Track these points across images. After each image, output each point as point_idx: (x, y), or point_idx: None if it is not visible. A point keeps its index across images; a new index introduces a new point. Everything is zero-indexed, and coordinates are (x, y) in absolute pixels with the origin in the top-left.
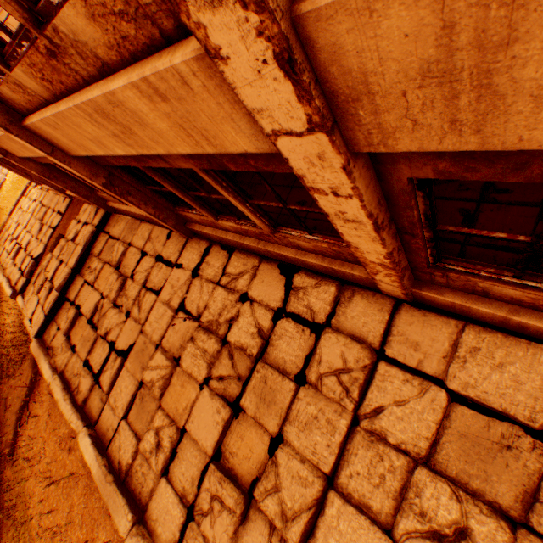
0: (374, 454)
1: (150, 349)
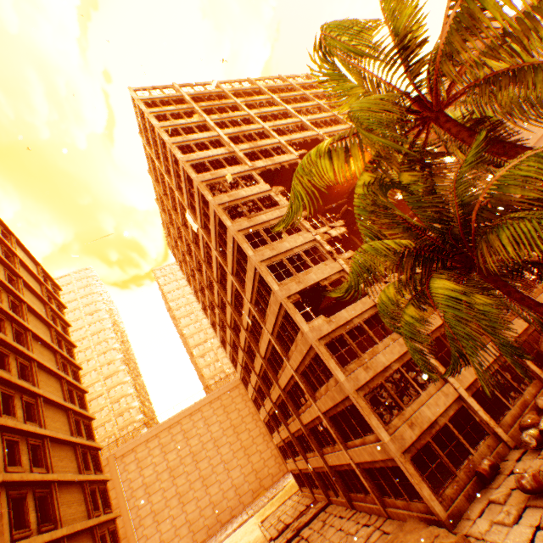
0: None
1: (324, 540)
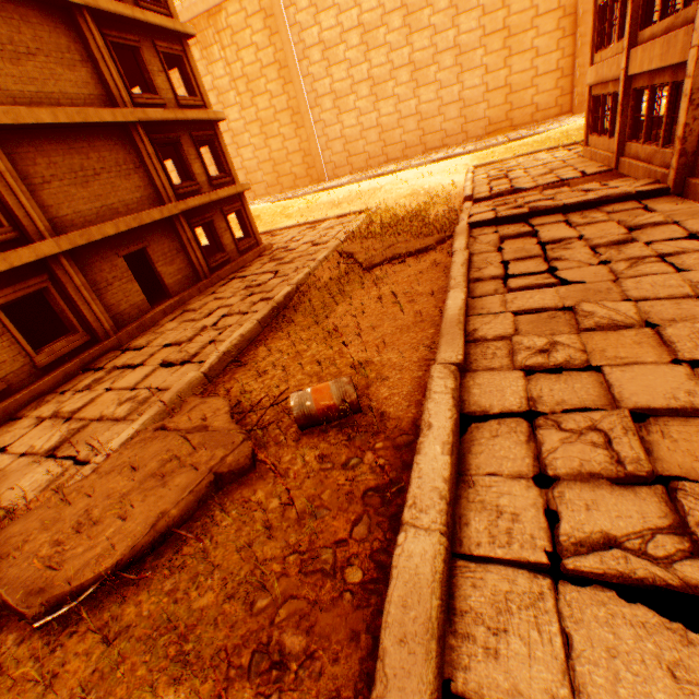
0: None
1: (610, 296)
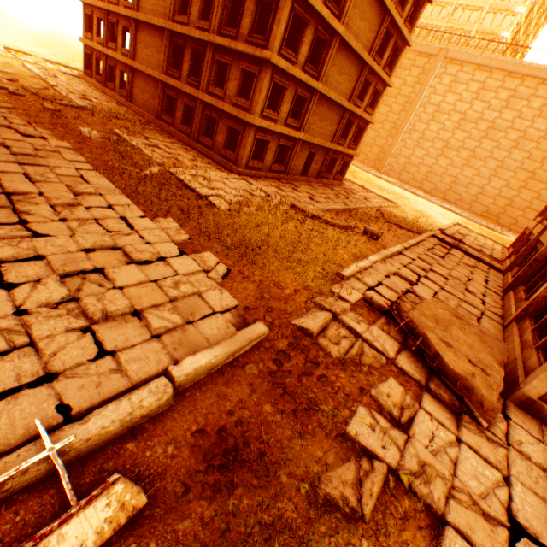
0: (453, 298)
1: (449, 266)
